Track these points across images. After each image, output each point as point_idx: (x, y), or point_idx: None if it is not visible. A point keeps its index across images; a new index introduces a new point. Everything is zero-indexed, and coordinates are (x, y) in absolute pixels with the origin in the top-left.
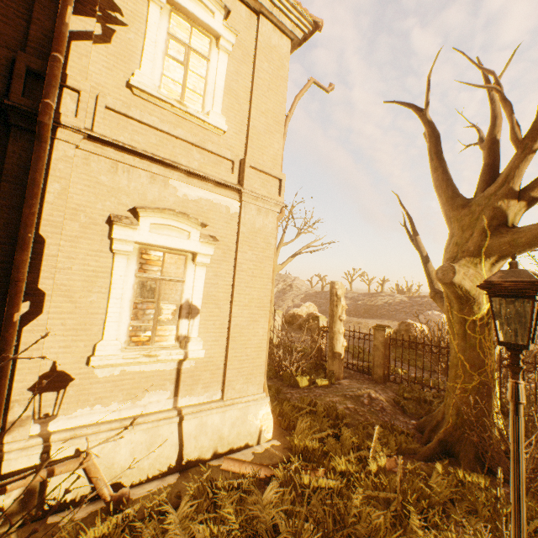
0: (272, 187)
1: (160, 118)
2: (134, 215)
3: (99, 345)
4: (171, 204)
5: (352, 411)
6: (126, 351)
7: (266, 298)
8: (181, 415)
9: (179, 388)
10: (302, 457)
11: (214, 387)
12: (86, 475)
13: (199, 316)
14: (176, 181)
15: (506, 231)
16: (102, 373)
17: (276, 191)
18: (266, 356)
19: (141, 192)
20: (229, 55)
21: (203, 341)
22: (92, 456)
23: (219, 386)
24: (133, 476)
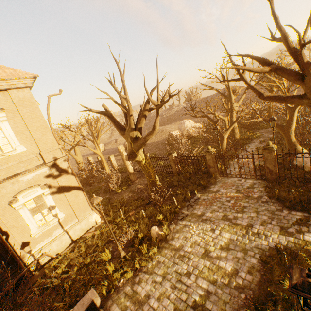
0: (58, 153)
1: (0, 164)
2: (15, 197)
3: (31, 231)
4: (25, 185)
5: (130, 197)
6: (40, 228)
7: (78, 187)
8: (67, 231)
9: (63, 226)
10: (109, 222)
11: (74, 219)
12: (48, 256)
13: (57, 207)
14: (21, 178)
15: (135, 142)
16: (37, 236)
17: (61, 152)
18: (88, 201)
19: (12, 189)
20: (7, 119)
21: (63, 211)
22: (46, 252)
23: (76, 218)
24: (61, 250)
